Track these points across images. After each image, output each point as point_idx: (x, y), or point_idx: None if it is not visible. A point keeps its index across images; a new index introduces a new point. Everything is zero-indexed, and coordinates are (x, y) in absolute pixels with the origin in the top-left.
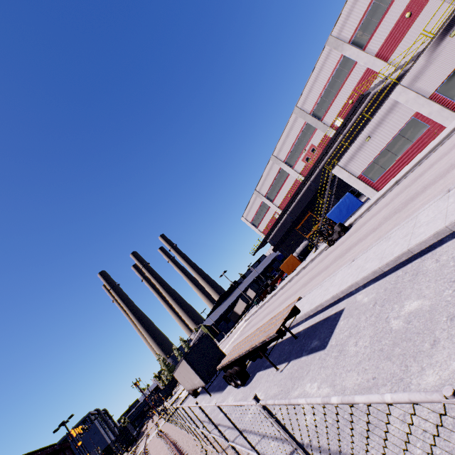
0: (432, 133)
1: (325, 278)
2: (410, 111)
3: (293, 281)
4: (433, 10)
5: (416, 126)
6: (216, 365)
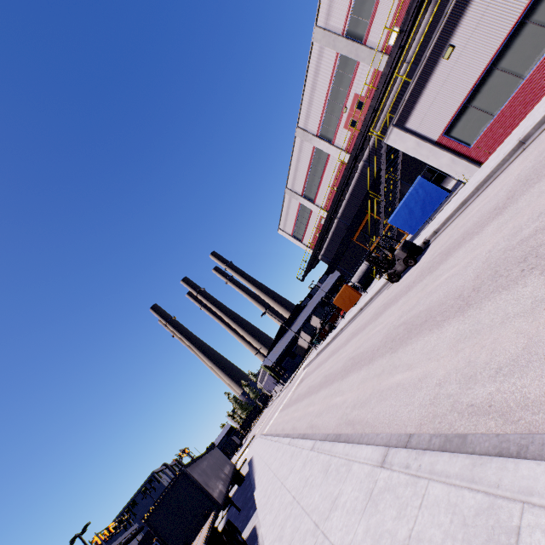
0: None
1: (356, 407)
2: None
3: (347, 331)
4: None
5: None
6: (201, 528)
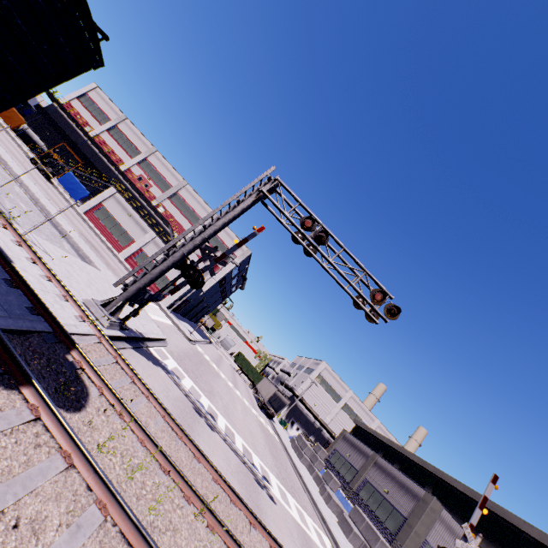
0: (119, 248)
1: None
2: (138, 239)
3: None
4: (200, 267)
5: (127, 241)
6: None
